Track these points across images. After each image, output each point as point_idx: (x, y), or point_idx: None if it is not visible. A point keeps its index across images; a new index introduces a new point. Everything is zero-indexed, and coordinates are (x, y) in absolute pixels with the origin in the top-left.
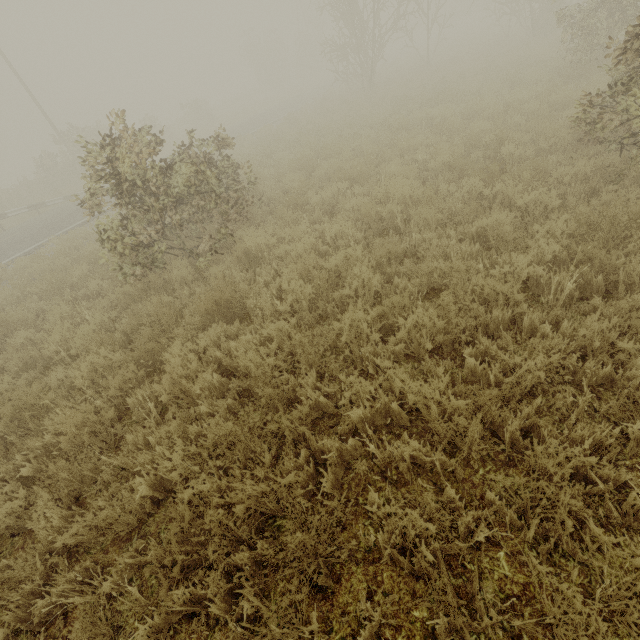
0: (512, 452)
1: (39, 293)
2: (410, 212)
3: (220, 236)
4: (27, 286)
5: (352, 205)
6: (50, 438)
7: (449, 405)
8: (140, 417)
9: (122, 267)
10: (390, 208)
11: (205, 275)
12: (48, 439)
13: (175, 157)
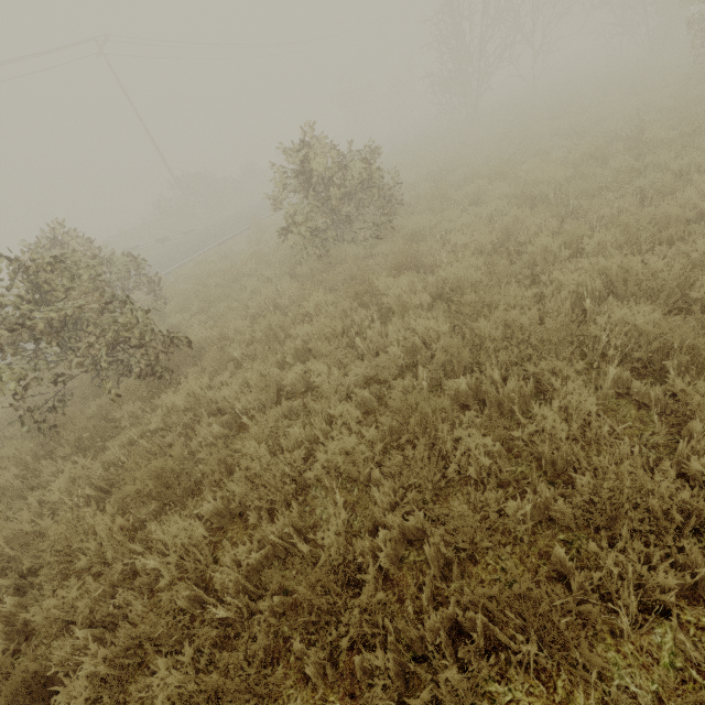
0: (701, 307)
1: (213, 286)
2: (562, 189)
3: (375, 228)
4: (205, 279)
5: (498, 195)
6: (299, 342)
7: (648, 270)
8: (365, 329)
9: (306, 247)
10: (540, 189)
11: (373, 253)
12: (298, 343)
13: (342, 161)
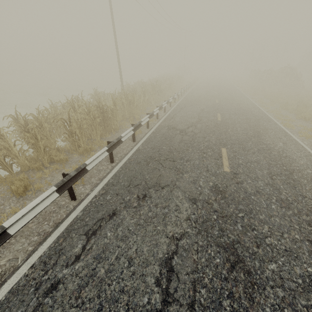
0: None
1: None
2: None
3: None
4: None
5: None
6: None
7: None
8: None
9: None
10: None
11: None
12: None
13: None
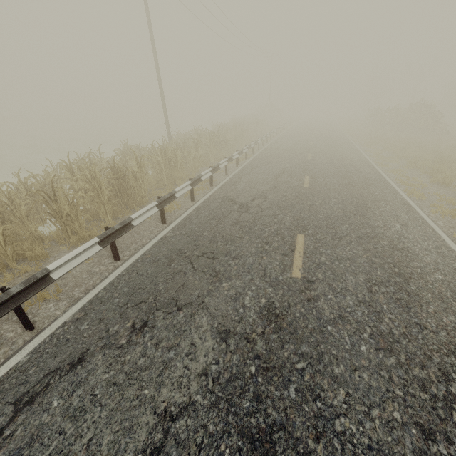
0: None
1: None
2: None
3: None
4: None
5: None
6: None
7: None
8: None
9: None
10: None
11: None
12: None
13: None
